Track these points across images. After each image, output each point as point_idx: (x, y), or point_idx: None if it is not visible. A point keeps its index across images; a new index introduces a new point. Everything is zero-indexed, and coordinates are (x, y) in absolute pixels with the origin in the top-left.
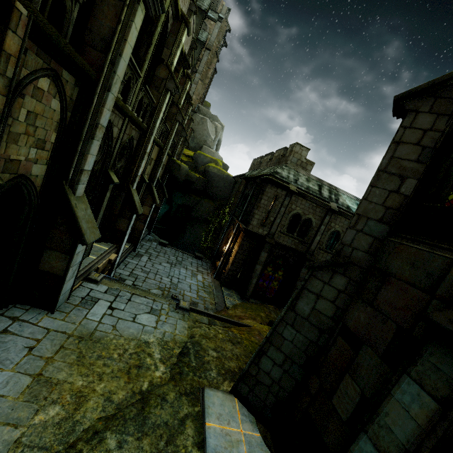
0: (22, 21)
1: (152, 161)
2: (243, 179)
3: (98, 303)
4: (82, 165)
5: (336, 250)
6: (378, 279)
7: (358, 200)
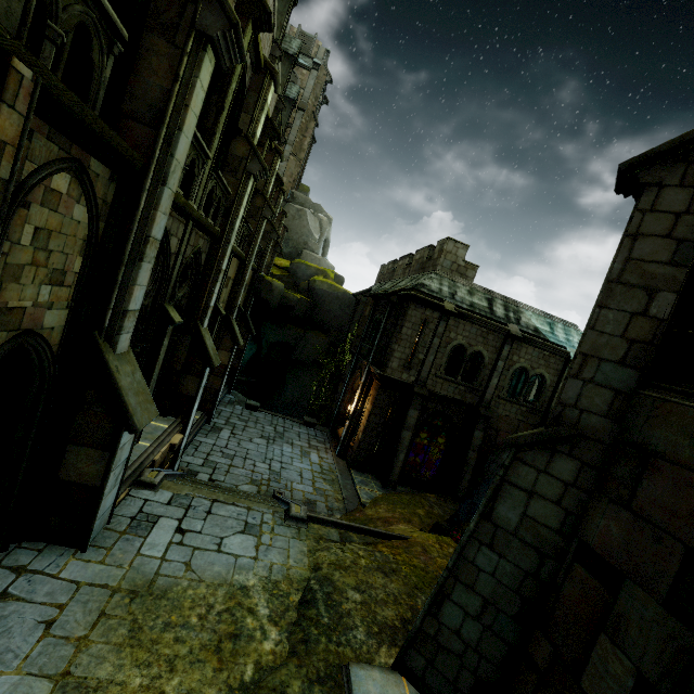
0: (24, 88)
1: (229, 281)
2: (368, 297)
3: (158, 524)
4: (125, 304)
5: (552, 415)
6: (633, 461)
7: (550, 318)
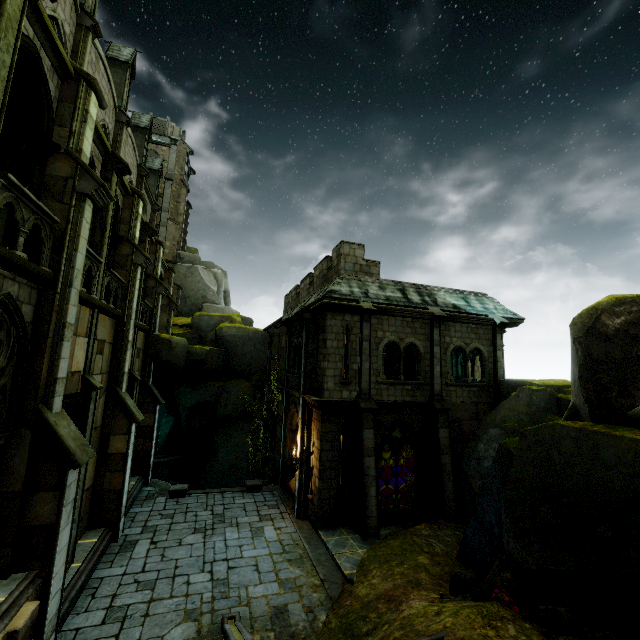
0: None
1: (105, 346)
2: (280, 327)
3: None
4: None
5: None
6: None
7: (461, 293)
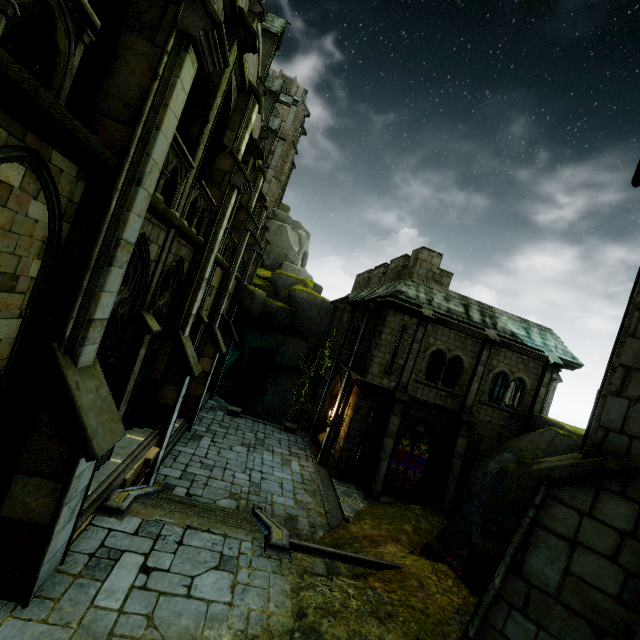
0: None
1: (213, 290)
2: (346, 304)
3: (120, 561)
4: (90, 312)
5: (592, 442)
6: None
7: (525, 322)
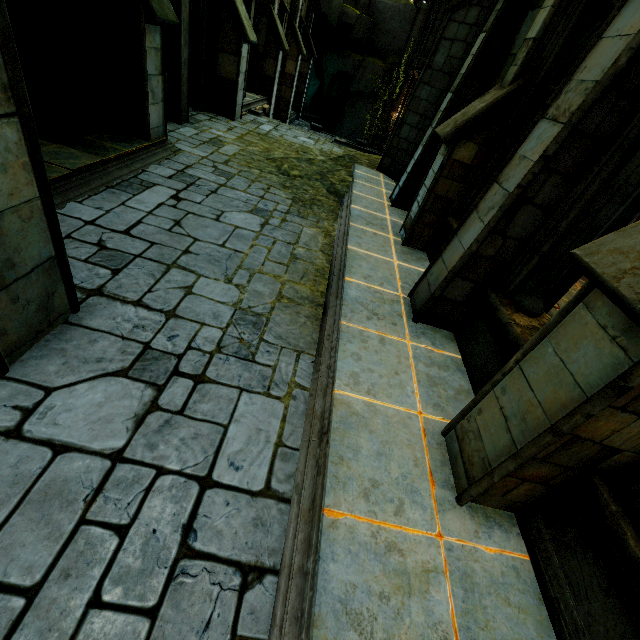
0: None
1: None
2: (429, 2)
3: (264, 125)
4: None
5: None
6: None
7: None
